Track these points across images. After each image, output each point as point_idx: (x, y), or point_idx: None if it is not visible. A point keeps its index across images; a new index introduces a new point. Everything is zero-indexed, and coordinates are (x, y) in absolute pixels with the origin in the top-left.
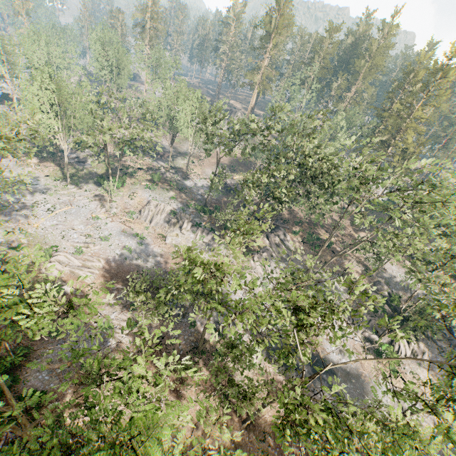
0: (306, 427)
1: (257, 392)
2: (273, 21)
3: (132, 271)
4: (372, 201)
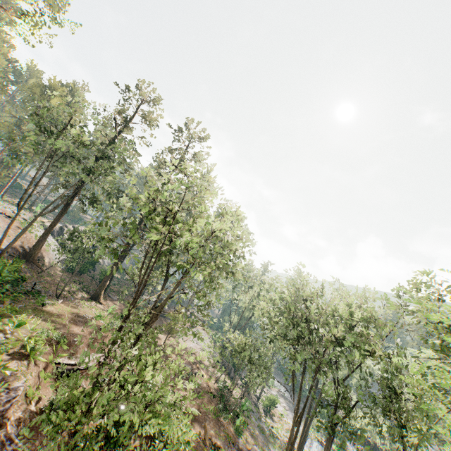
0: None
1: None
2: None
3: None
4: None
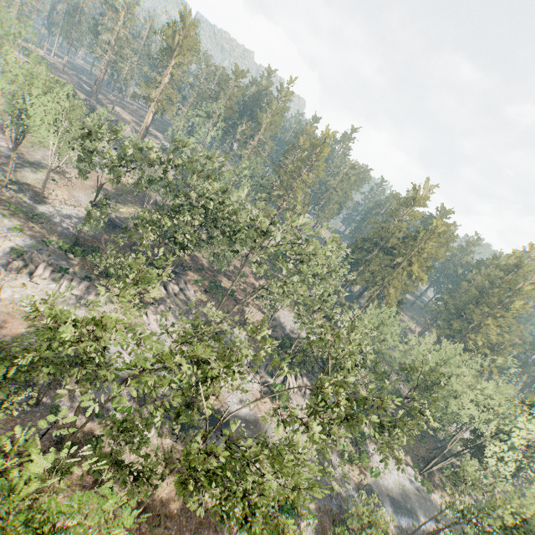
0: (210, 476)
1: (154, 467)
2: (177, 37)
3: None
4: (269, 253)
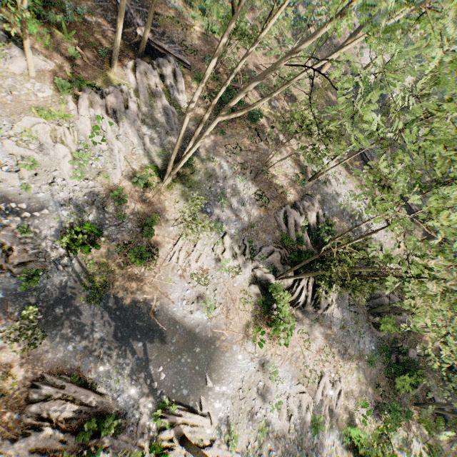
0: None
1: None
2: None
3: None
4: None
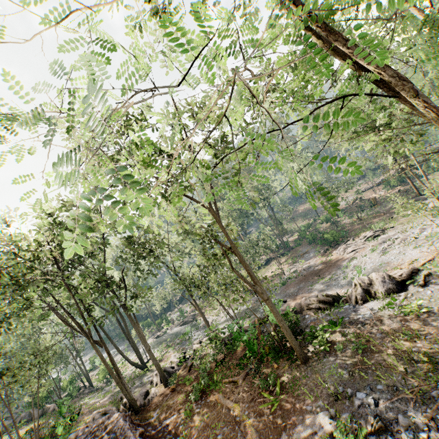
0: None
1: None
2: None
3: (324, 273)
4: None
